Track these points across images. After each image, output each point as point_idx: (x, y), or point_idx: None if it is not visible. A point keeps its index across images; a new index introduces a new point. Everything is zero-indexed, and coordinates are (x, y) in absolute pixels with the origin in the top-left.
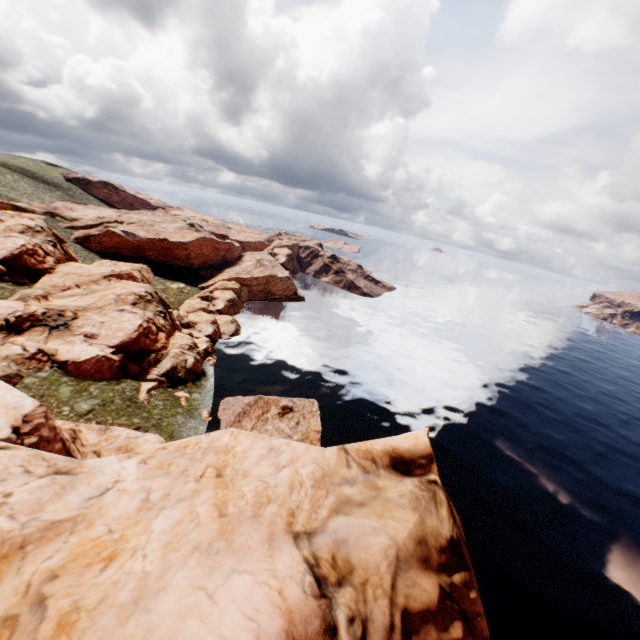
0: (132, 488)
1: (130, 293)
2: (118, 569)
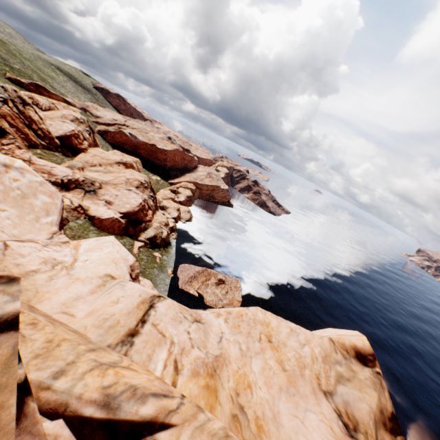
0: (231, 339)
1: (135, 179)
2: (256, 394)
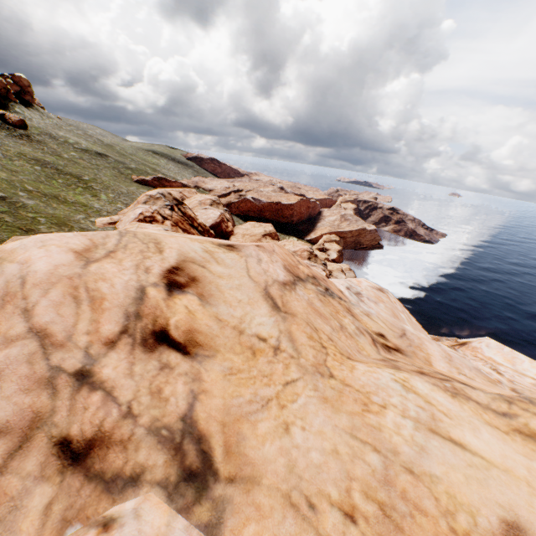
0: None
1: (302, 250)
2: None
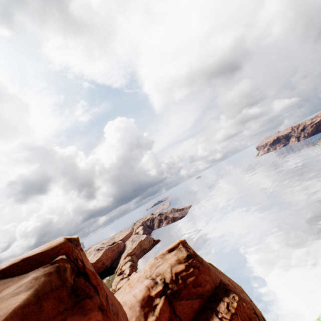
0: None
1: None
2: None
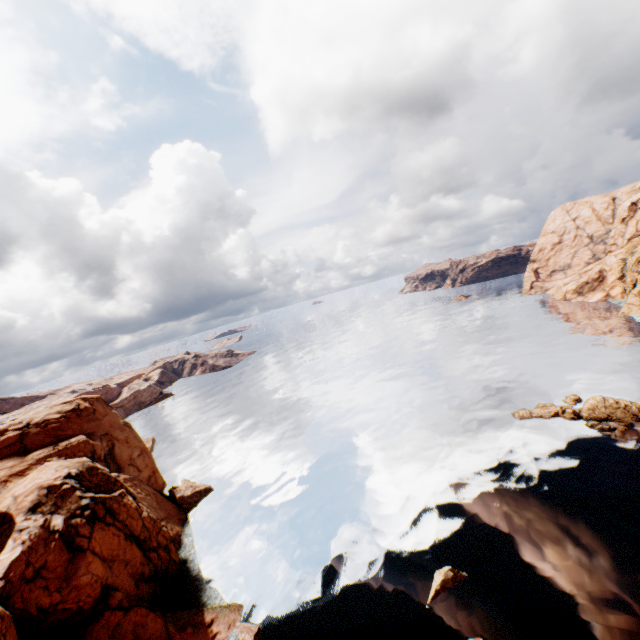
0: None
1: None
2: None
